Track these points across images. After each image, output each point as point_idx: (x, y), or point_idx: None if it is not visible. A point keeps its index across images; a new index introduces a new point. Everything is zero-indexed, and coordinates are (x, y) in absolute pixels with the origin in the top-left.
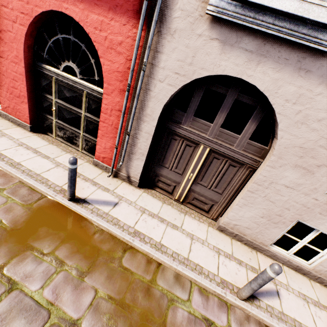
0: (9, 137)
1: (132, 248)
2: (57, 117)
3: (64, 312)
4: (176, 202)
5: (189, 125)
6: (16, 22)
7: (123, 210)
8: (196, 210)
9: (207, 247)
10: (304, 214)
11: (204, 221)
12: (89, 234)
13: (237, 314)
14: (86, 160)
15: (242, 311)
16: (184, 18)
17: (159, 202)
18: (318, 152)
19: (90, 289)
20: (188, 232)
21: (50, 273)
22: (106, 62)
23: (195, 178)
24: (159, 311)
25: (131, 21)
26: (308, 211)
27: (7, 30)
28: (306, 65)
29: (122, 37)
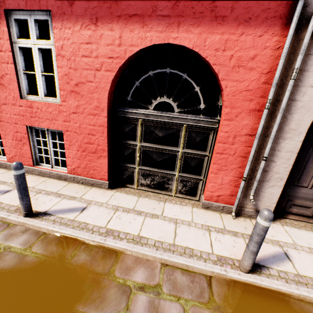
0: (97, 203)
1: None
2: (141, 164)
3: None
4: None
5: None
6: (99, 70)
7: (304, 262)
8: None
9: None
10: None
11: None
12: None
13: None
14: (190, 205)
15: None
16: None
17: (310, 233)
18: None
19: None
20: None
21: None
22: (230, 83)
23: None
24: None
25: (270, 29)
26: None
27: (86, 82)
28: None
29: (255, 50)
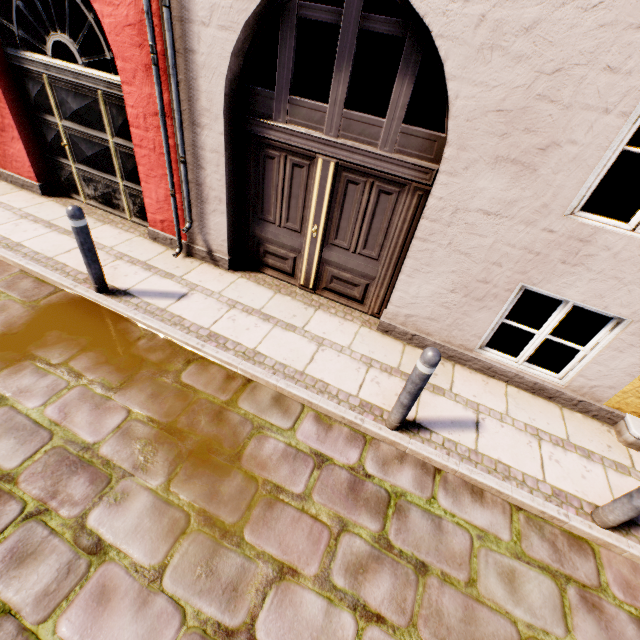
0: (7, 207)
1: (202, 359)
2: (76, 160)
3: (75, 434)
4: (303, 290)
5: (287, 118)
6: None
7: (194, 305)
8: (341, 302)
9: (348, 357)
10: (532, 269)
11: (355, 319)
12: (130, 340)
13: (381, 452)
14: (138, 234)
15: (393, 448)
16: None
17: (268, 291)
18: (538, 114)
19: (120, 410)
20: (316, 335)
21: (58, 388)
22: (105, 10)
23: (325, 233)
24: (234, 440)
25: None
26: (538, 261)
27: None
28: None
29: None
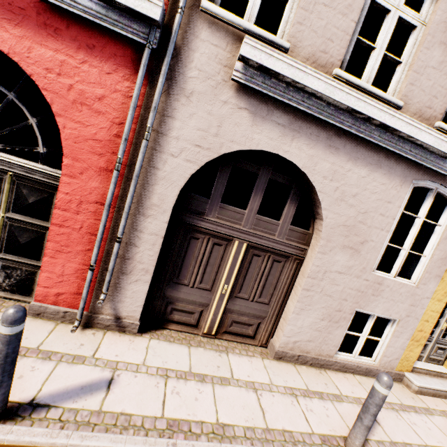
0: None
1: None
2: None
3: None
4: (205, 337)
5: (216, 215)
6: None
7: (129, 390)
8: (237, 340)
9: (279, 393)
10: (360, 300)
11: (254, 353)
12: None
13: None
14: None
15: None
16: (203, 80)
17: (182, 347)
18: (359, 228)
19: None
20: (246, 381)
21: None
22: (70, 124)
23: (232, 289)
24: None
25: (120, 70)
26: (363, 295)
27: None
28: (334, 143)
29: (104, 89)
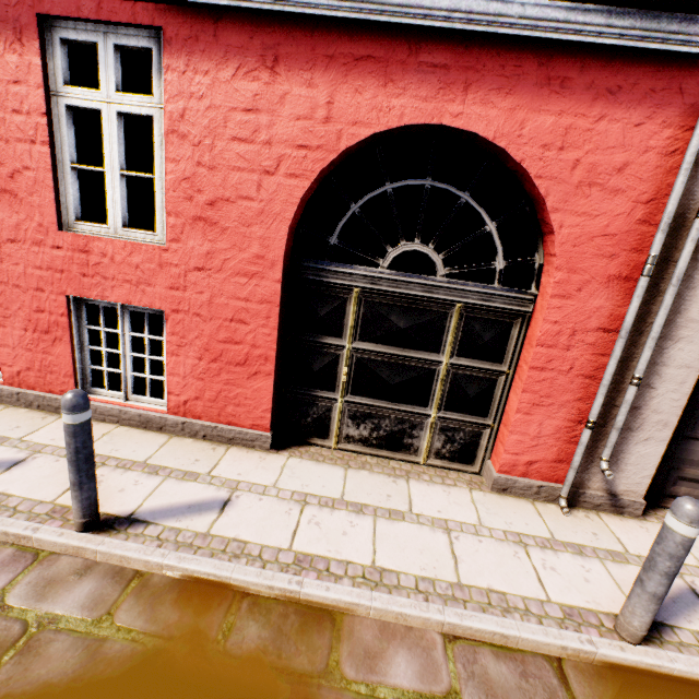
0: (253, 488)
1: None
2: (350, 390)
3: None
4: None
5: None
6: (273, 173)
7: None
8: None
9: None
10: None
11: None
12: None
13: None
14: (463, 485)
15: None
16: None
17: None
18: None
19: None
20: None
21: None
22: (569, 219)
23: None
24: None
25: (658, 113)
26: None
27: (236, 198)
28: None
29: (627, 152)
